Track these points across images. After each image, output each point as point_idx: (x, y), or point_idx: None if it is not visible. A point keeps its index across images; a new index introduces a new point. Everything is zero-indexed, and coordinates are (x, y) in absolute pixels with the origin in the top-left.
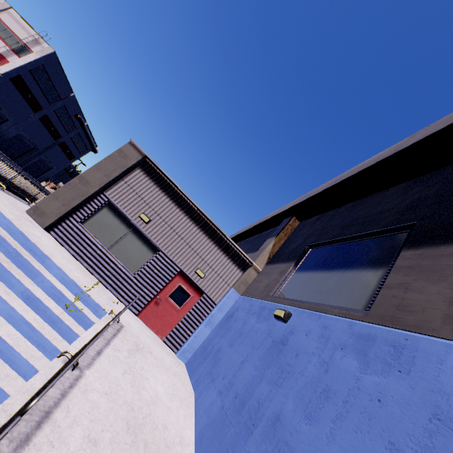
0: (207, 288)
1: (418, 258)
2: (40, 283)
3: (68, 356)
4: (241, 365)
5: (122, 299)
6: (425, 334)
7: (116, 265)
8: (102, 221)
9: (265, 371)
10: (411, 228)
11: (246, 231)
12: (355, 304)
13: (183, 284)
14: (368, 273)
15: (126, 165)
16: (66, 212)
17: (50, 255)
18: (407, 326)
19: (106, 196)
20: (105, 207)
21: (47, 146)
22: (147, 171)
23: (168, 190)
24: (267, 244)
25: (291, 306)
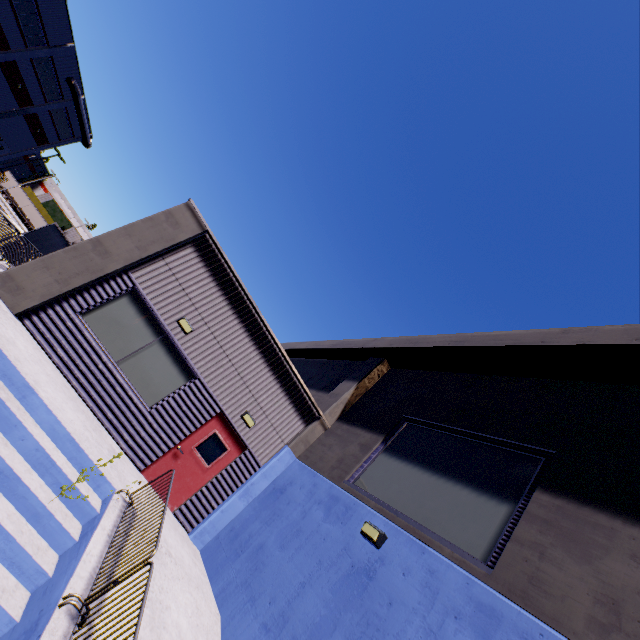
0: (253, 442)
1: (557, 512)
2: (18, 441)
3: (77, 605)
4: (301, 589)
5: (124, 445)
6: (565, 636)
7: (125, 390)
8: (117, 317)
9: (340, 615)
10: (547, 458)
11: (309, 349)
12: (471, 547)
13: (220, 432)
14: (489, 502)
15: (174, 239)
16: (59, 294)
17: (36, 385)
18: (542, 615)
19: (131, 279)
20: (126, 296)
21: (1, 110)
22: (203, 254)
23: (229, 289)
24: (344, 390)
25: (379, 513)
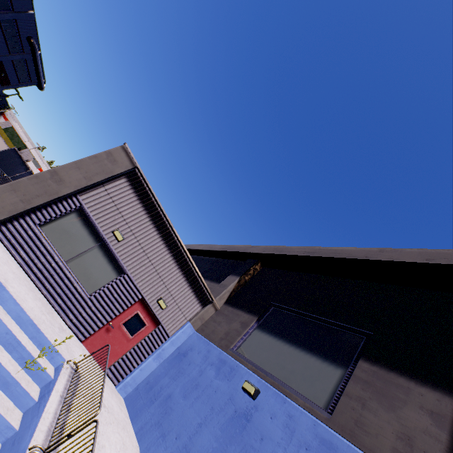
0: (165, 319)
1: (373, 376)
2: None
3: None
4: (199, 428)
5: (70, 323)
6: None
7: (72, 282)
8: (67, 228)
9: (227, 447)
10: (367, 337)
11: (205, 250)
12: (317, 398)
13: (141, 312)
14: (329, 367)
15: (112, 172)
16: (23, 210)
17: (6, 283)
18: (363, 447)
19: (79, 200)
20: (74, 213)
21: None
22: (133, 183)
23: (151, 210)
24: (230, 282)
25: (254, 373)
